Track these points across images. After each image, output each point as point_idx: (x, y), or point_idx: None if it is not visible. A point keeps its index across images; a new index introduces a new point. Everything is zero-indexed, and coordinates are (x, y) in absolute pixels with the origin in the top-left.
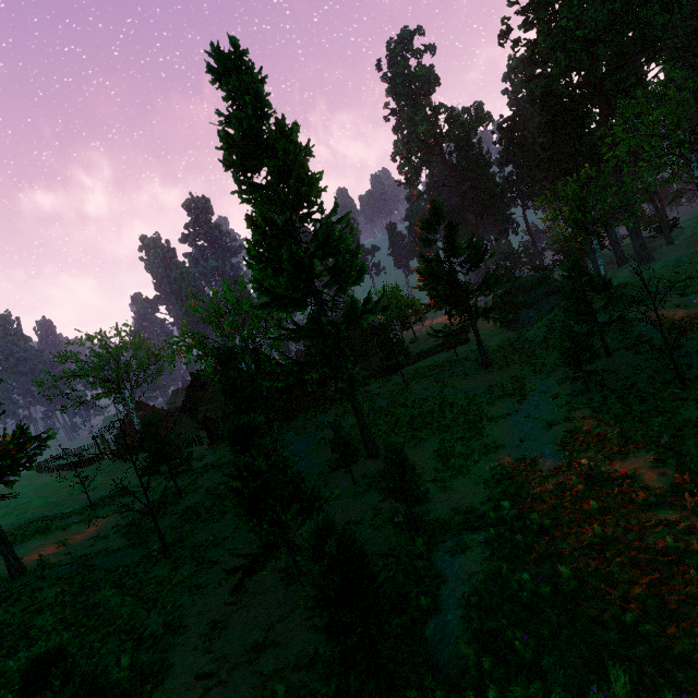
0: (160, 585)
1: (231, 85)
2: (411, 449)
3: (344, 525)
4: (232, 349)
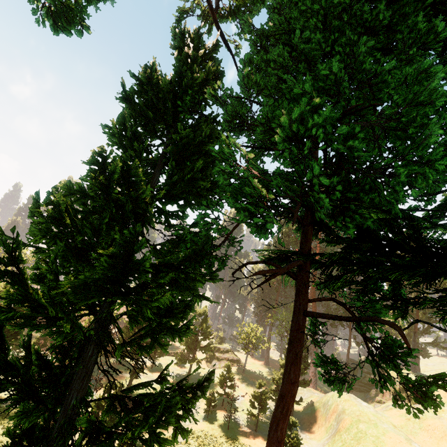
0: None
1: None
2: None
3: None
4: None
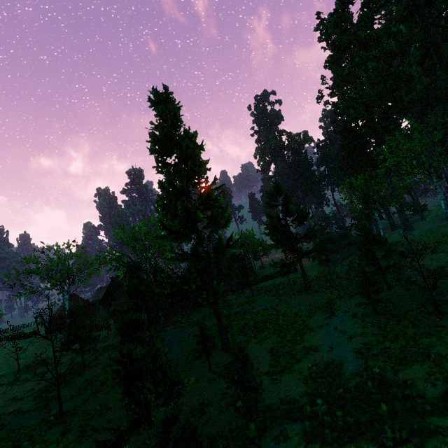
0: (48, 447)
1: (161, 109)
2: (253, 346)
3: (198, 405)
4: (139, 264)
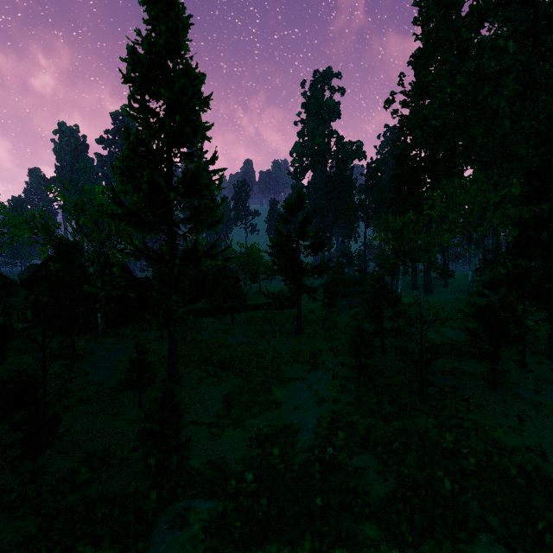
0: None
1: (155, 12)
2: (208, 387)
3: (99, 452)
4: (76, 245)
